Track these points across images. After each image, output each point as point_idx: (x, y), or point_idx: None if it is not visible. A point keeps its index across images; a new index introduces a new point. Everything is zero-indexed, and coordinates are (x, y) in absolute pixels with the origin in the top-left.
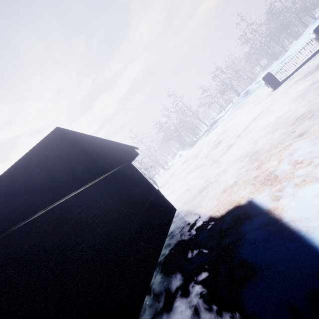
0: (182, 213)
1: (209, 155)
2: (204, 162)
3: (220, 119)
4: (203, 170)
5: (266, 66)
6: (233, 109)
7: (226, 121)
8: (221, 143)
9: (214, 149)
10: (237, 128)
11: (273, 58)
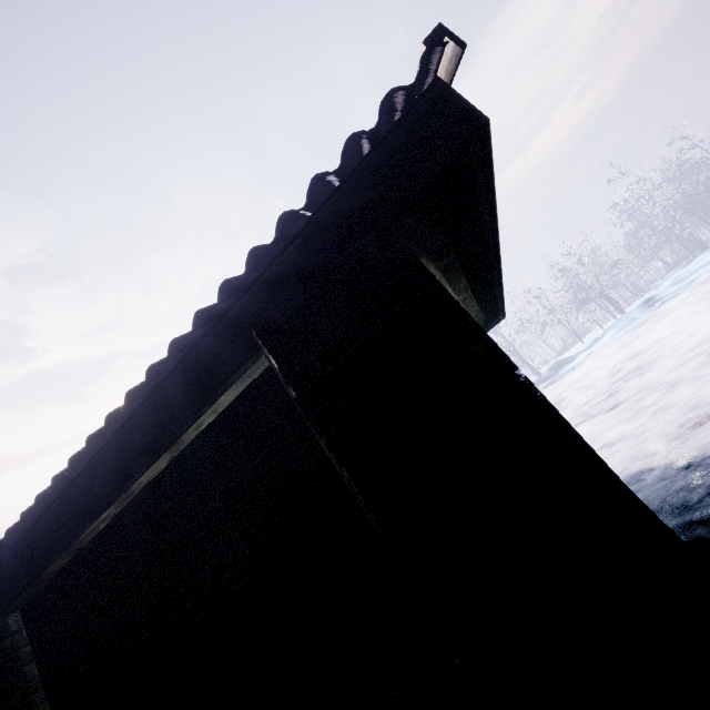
0: (653, 472)
1: (617, 391)
2: (612, 403)
3: (581, 355)
4: (631, 409)
5: (665, 272)
6: (617, 332)
7: (613, 350)
8: (652, 366)
9: (630, 380)
10: (695, 334)
11: (692, 250)
